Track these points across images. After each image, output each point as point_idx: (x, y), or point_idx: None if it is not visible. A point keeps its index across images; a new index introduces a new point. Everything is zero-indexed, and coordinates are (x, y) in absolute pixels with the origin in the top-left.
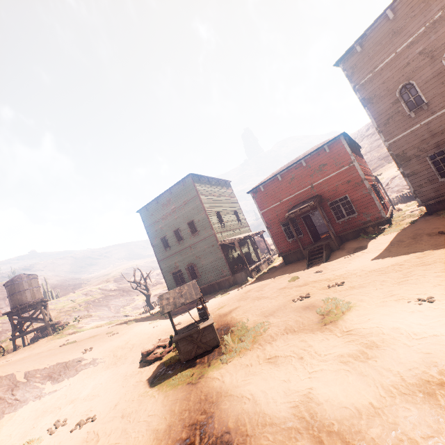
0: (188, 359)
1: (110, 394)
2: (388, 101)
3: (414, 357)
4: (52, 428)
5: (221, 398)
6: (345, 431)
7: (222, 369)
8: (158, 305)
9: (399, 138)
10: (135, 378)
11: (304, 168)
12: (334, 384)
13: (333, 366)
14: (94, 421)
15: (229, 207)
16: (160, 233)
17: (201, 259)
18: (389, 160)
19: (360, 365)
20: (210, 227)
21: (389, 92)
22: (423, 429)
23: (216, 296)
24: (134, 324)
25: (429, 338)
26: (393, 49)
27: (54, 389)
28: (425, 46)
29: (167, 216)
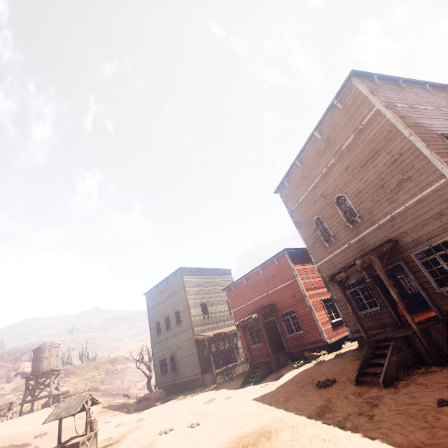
0: None
1: None
2: (310, 228)
3: None
4: None
5: None
6: None
7: None
8: None
9: (323, 262)
10: None
11: (262, 275)
12: None
13: None
14: None
15: (221, 297)
16: (156, 317)
17: (181, 350)
18: None
19: None
20: (189, 320)
21: (309, 221)
22: None
23: (178, 397)
24: (104, 412)
25: None
26: (306, 188)
27: None
28: (323, 190)
29: (163, 302)
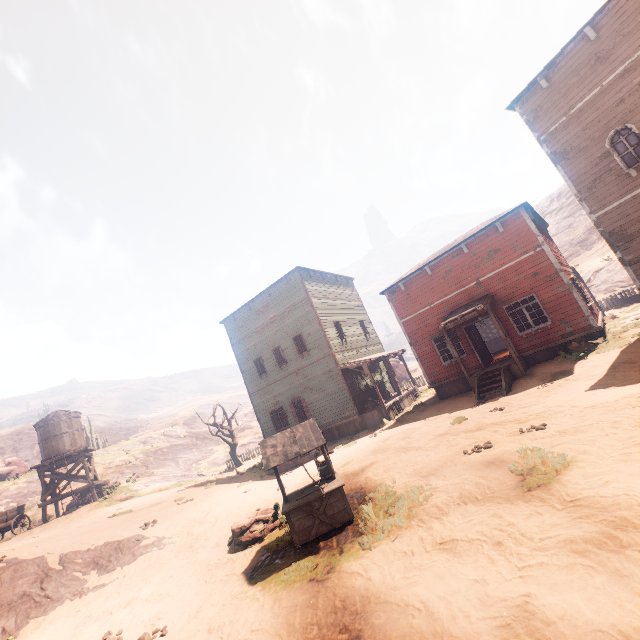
0: (306, 541)
1: (186, 593)
2: (593, 154)
3: None
4: None
5: (370, 606)
6: None
7: (363, 559)
8: (247, 460)
9: (613, 207)
10: (224, 569)
11: (466, 256)
12: (568, 588)
13: (560, 559)
14: (164, 636)
15: (352, 315)
16: (253, 353)
17: (313, 390)
18: (587, 245)
19: (611, 557)
20: (326, 344)
21: (593, 142)
22: None
23: (336, 447)
24: (215, 487)
25: None
26: (598, 81)
27: (101, 582)
28: None
29: (264, 328)
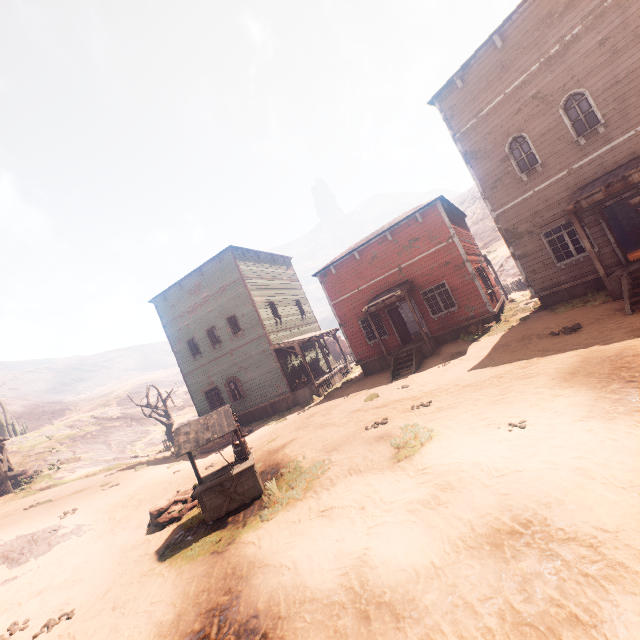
0: (217, 517)
1: (99, 577)
2: (495, 157)
3: (489, 499)
4: (5, 635)
5: (254, 569)
6: (397, 600)
7: (260, 529)
8: None
9: (509, 207)
10: (139, 550)
11: (390, 243)
12: (395, 540)
13: (398, 517)
14: (71, 619)
15: (288, 295)
16: (185, 333)
17: (248, 370)
18: None
19: (429, 514)
20: (260, 325)
21: (496, 146)
22: (483, 589)
23: (268, 423)
24: (145, 469)
25: (510, 475)
26: (502, 89)
27: (12, 575)
28: (540, 88)
29: (197, 308)
